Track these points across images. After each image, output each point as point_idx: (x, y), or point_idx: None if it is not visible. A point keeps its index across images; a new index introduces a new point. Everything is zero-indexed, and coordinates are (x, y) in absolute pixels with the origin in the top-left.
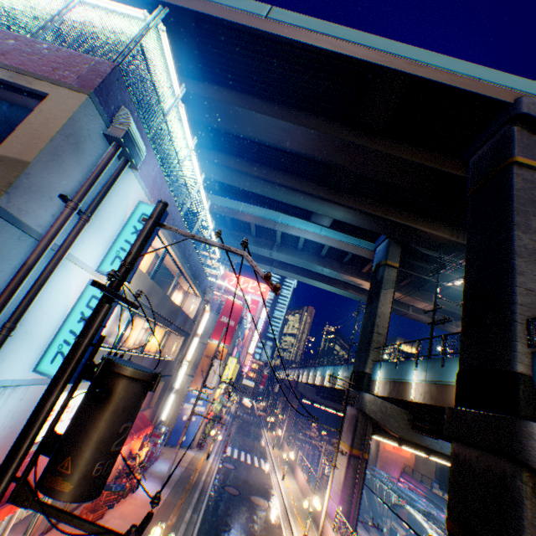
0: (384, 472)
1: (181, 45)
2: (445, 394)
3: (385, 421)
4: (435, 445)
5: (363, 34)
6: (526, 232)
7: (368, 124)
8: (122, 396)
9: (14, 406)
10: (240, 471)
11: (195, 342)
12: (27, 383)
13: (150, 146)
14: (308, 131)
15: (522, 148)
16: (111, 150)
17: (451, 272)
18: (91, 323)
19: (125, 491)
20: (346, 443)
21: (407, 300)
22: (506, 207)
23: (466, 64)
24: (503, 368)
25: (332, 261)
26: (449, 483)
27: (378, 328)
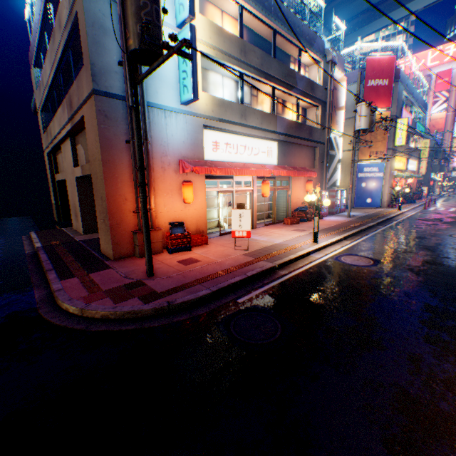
0: None
1: None
2: None
3: None
4: None
5: None
6: None
7: None
8: None
9: (184, 127)
10: (444, 215)
11: (339, 113)
12: (182, 113)
13: None
14: None
15: None
16: None
17: None
18: None
19: (310, 213)
20: None
21: None
22: None
23: None
24: None
25: None
26: None
27: None
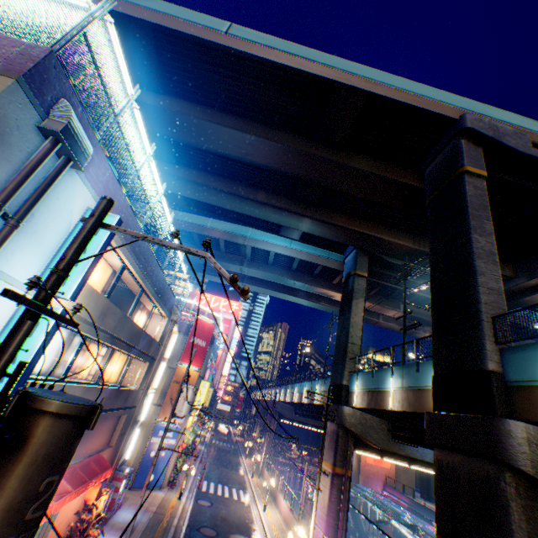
0: (368, 487)
1: (139, 57)
2: (423, 399)
3: (366, 434)
4: (415, 454)
5: (321, 54)
6: (482, 235)
7: (331, 138)
8: (44, 440)
9: None
10: (218, 508)
11: (162, 367)
12: None
13: (99, 148)
14: (273, 144)
15: (470, 159)
16: (47, 145)
17: (416, 279)
18: (6, 347)
19: None
20: (328, 462)
21: (377, 309)
22: (462, 212)
23: (415, 84)
24: (476, 368)
25: (304, 274)
26: (435, 493)
27: (353, 338)
